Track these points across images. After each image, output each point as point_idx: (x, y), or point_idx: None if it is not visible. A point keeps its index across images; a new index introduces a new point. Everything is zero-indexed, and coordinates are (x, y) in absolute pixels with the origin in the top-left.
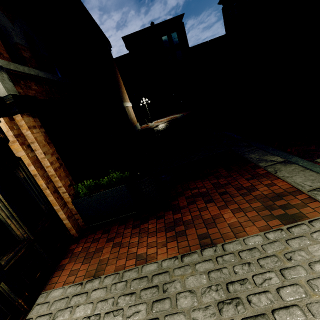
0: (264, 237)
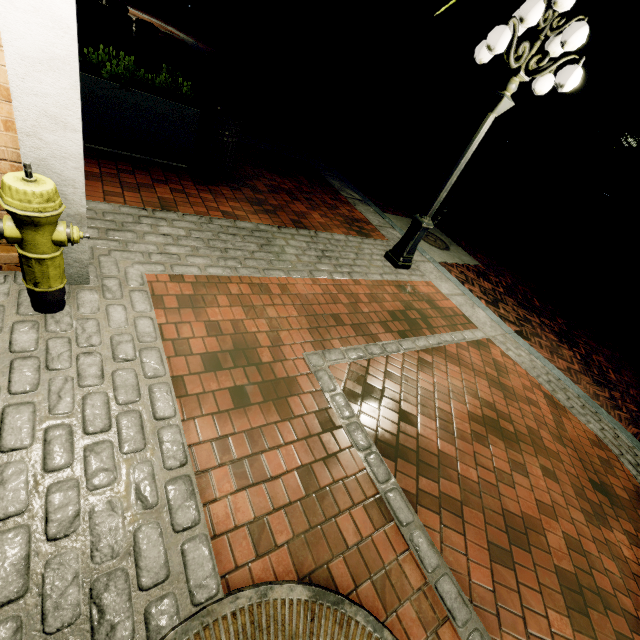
0: (346, 238)
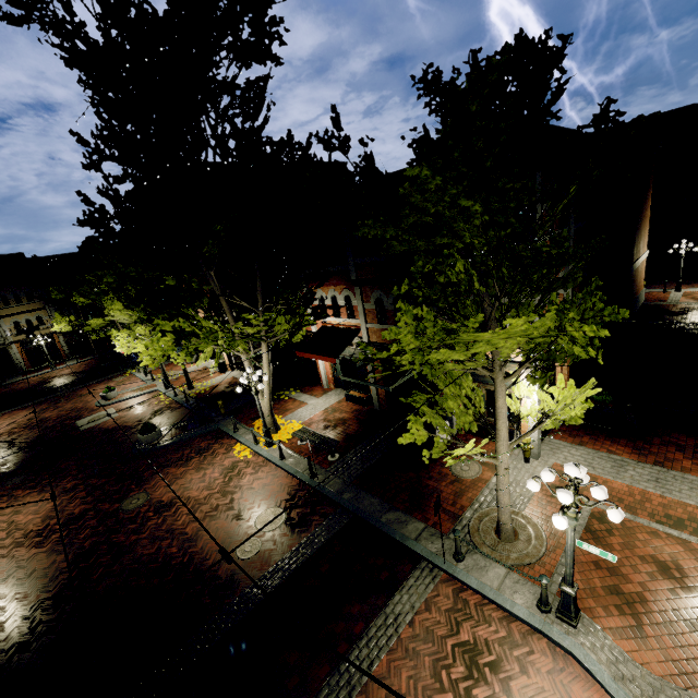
0: None
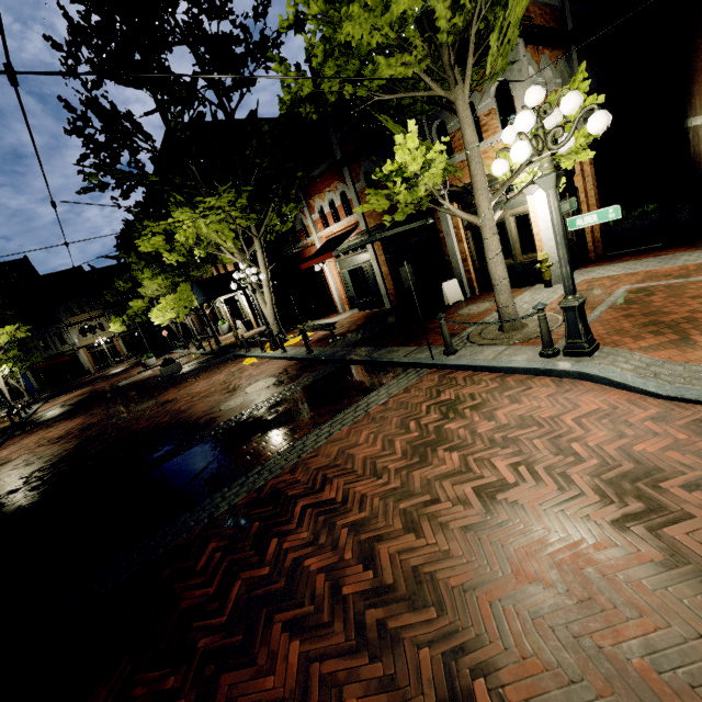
0: None
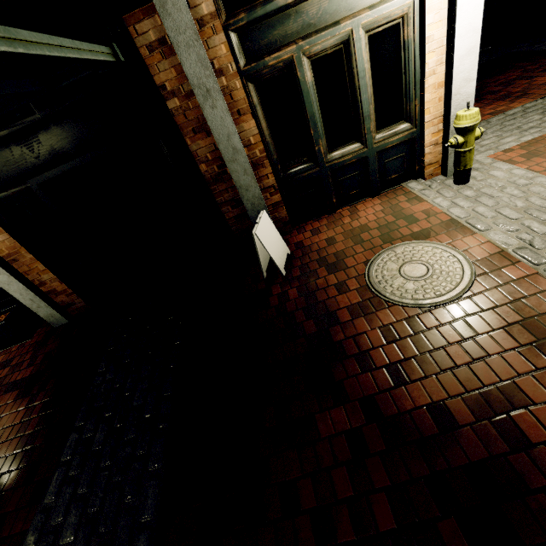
0: None
